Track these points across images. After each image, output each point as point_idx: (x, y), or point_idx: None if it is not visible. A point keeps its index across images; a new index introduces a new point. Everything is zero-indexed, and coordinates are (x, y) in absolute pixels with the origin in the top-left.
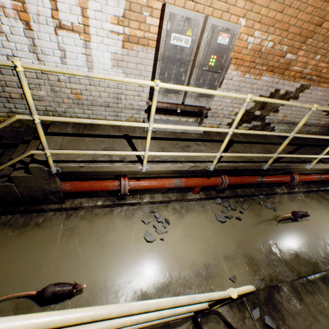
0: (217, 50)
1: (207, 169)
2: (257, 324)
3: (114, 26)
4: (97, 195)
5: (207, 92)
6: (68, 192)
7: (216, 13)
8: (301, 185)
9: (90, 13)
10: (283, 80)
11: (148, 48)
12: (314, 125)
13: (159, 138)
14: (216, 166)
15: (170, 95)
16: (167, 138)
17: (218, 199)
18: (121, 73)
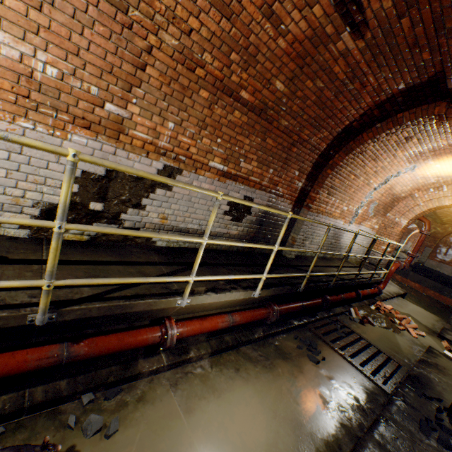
0: None
1: None
2: None
3: None
4: None
5: None
6: None
7: None
8: (207, 340)
9: None
10: (126, 151)
11: None
12: (225, 236)
13: None
14: None
15: None
16: None
17: None
18: None
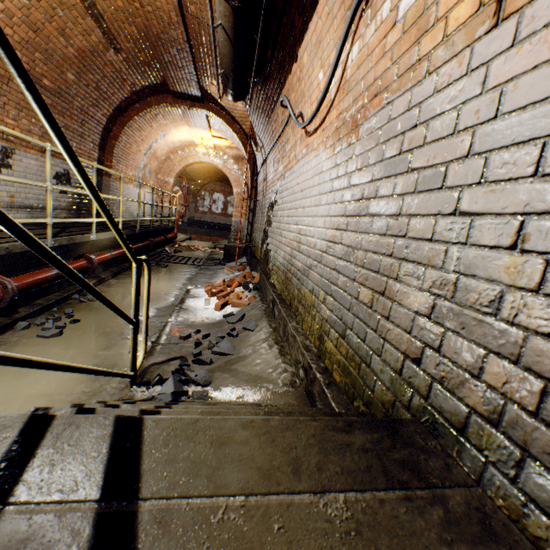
0: None
1: None
2: (182, 343)
3: None
4: None
5: None
6: None
7: None
8: (104, 272)
9: None
10: None
11: None
12: (59, 209)
13: None
14: None
15: None
16: None
17: (20, 324)
18: None
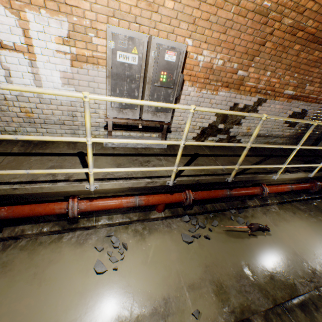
0: (166, 67)
1: (166, 184)
2: None
3: (60, 46)
4: (45, 219)
5: (145, 104)
6: (4, 218)
7: (162, 34)
8: (274, 196)
9: (33, 34)
10: (240, 95)
11: (98, 66)
12: (280, 136)
13: (117, 154)
14: (176, 180)
15: (125, 111)
16: (126, 154)
17: (185, 217)
18: (73, 91)
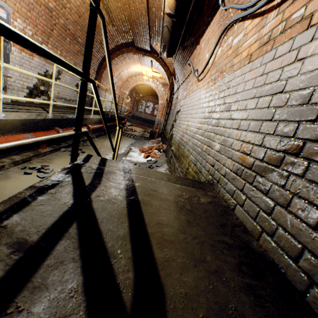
0: None
1: (48, 118)
2: None
3: None
4: None
5: None
6: None
7: None
8: (93, 134)
9: None
10: (48, 64)
11: None
12: (75, 101)
13: None
14: (52, 115)
15: None
16: None
17: (62, 149)
18: None
